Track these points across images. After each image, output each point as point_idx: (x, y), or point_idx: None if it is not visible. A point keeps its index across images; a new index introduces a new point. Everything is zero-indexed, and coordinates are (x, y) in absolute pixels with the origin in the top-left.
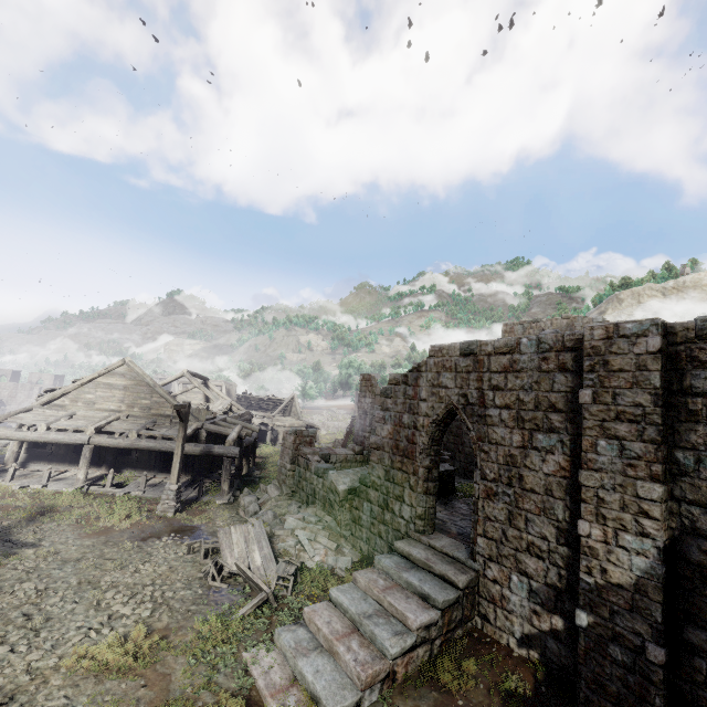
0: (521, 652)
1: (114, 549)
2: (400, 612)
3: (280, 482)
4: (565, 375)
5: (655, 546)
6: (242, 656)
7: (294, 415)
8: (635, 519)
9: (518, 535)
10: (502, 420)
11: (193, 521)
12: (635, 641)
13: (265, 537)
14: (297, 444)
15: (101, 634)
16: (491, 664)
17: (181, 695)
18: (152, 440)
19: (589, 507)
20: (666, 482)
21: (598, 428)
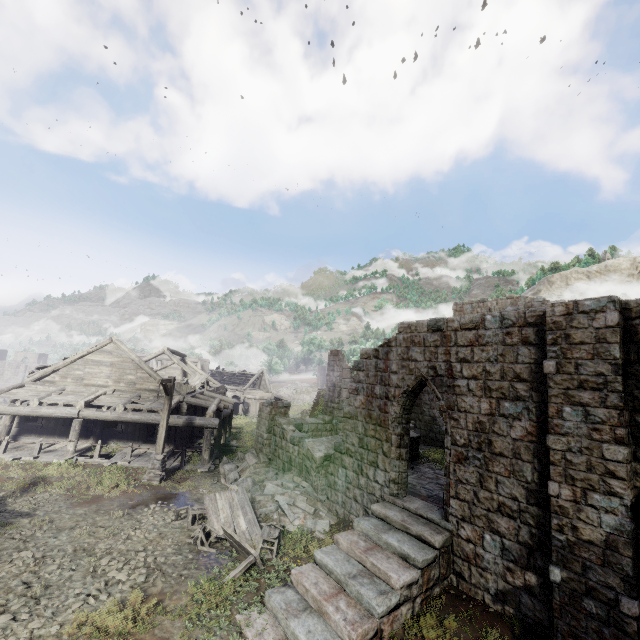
0: (497, 607)
1: (105, 517)
2: (383, 572)
3: (256, 450)
4: (528, 347)
5: (623, 504)
6: (235, 619)
7: (263, 389)
8: (603, 479)
9: (489, 496)
10: (470, 390)
11: (178, 489)
12: (609, 594)
13: (248, 503)
14: (273, 415)
15: (99, 600)
16: (469, 620)
17: None
18: (138, 412)
19: (557, 469)
20: (629, 444)
21: (563, 395)
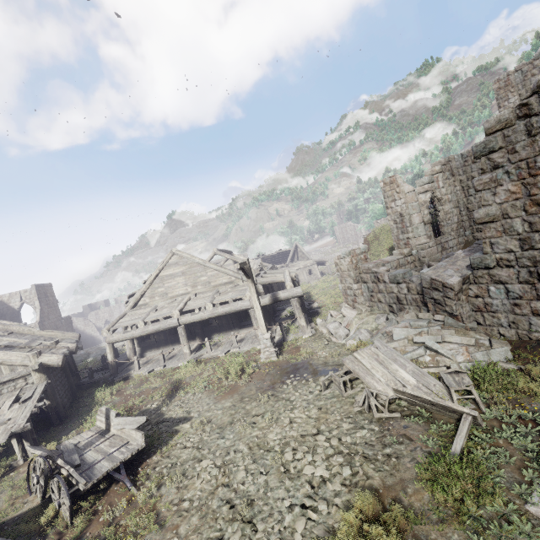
0: None
1: (253, 404)
2: None
3: (349, 303)
4: None
5: None
6: (529, 512)
7: (302, 259)
8: None
9: None
10: None
11: (299, 359)
12: None
13: (397, 354)
14: (355, 264)
15: (320, 513)
16: None
17: None
18: (226, 305)
19: None
20: None
21: None
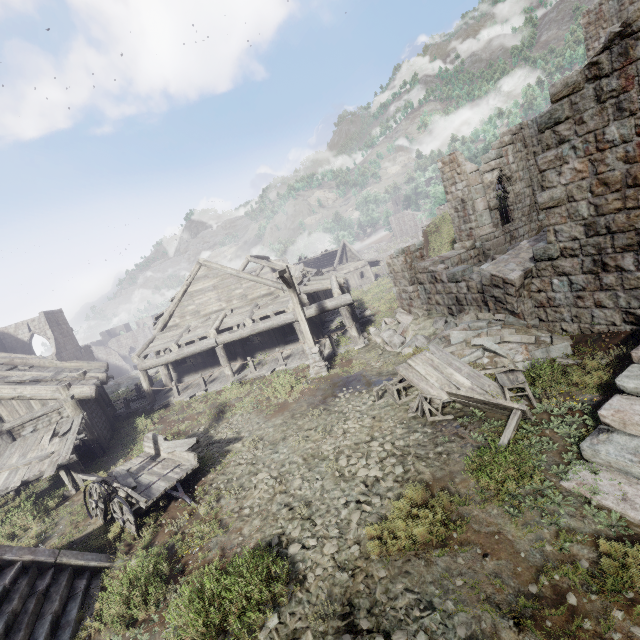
0: None
1: (305, 419)
2: None
3: (404, 308)
4: None
5: None
6: (563, 487)
7: (352, 260)
8: None
9: None
10: None
11: (352, 372)
12: None
13: (453, 357)
14: (409, 263)
15: (373, 505)
16: None
17: (544, 556)
18: (267, 320)
19: None
20: None
21: None
